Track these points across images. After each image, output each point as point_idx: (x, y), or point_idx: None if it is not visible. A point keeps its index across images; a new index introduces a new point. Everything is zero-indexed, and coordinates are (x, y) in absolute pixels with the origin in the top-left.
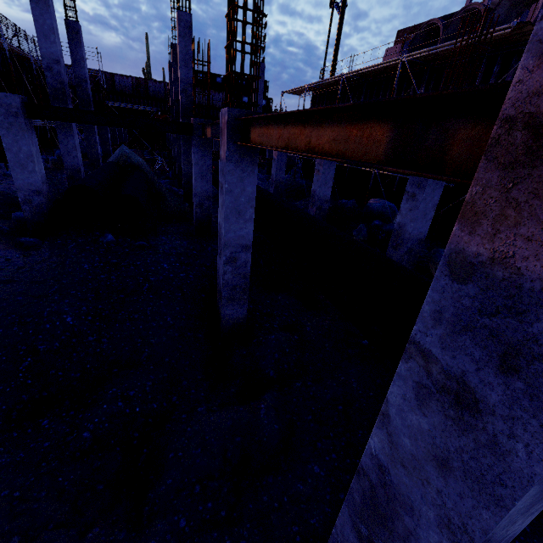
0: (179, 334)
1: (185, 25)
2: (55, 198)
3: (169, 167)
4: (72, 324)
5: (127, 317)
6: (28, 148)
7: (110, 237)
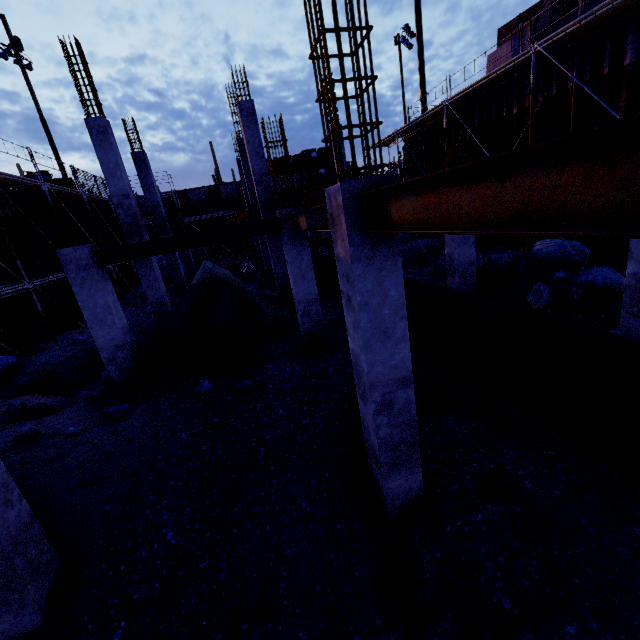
0: (325, 531)
1: (247, 113)
2: (144, 339)
3: (255, 267)
4: (174, 543)
5: (246, 513)
6: (104, 300)
7: (207, 384)
